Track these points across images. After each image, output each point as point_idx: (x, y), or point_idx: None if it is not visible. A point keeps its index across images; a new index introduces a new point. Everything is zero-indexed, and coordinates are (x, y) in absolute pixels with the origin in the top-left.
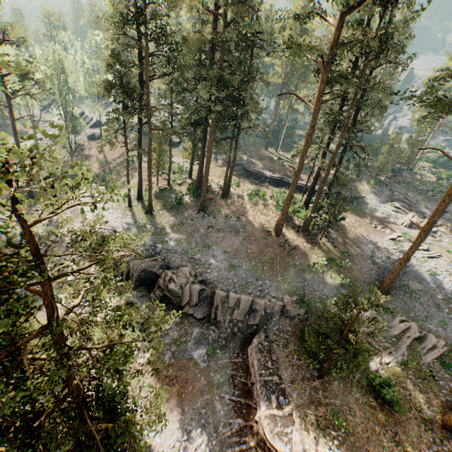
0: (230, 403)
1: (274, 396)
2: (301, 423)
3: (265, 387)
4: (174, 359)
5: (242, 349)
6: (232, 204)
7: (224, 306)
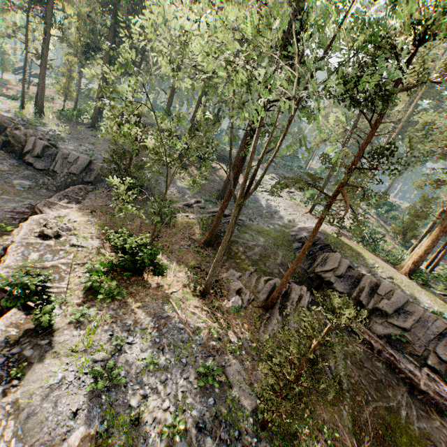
0: (27, 205)
1: (67, 200)
2: (78, 210)
3: (64, 196)
4: None
5: None
6: None
7: (65, 161)
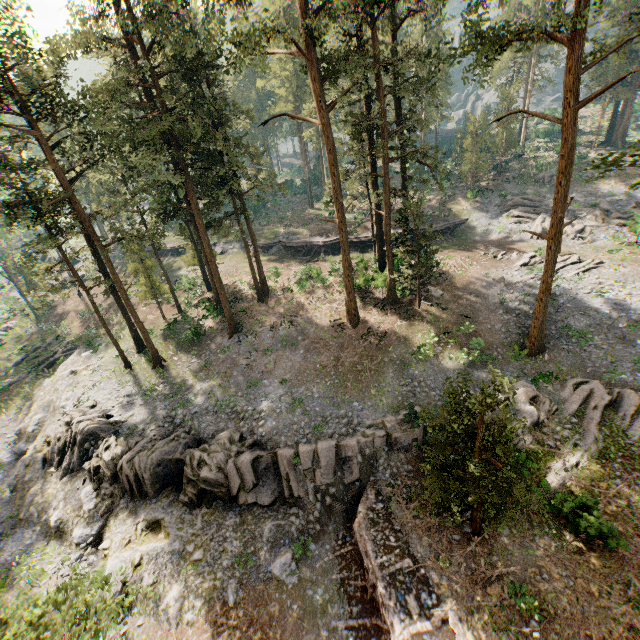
0: (349, 633)
1: (411, 597)
2: (466, 631)
3: (394, 585)
4: (243, 591)
5: (349, 527)
6: (276, 305)
7: (298, 470)
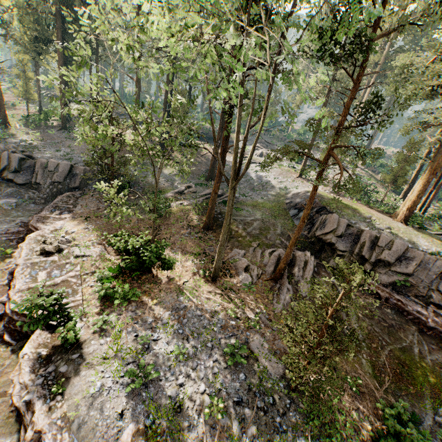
0: (20, 224)
1: (59, 211)
2: (72, 220)
3: (55, 208)
4: None
5: None
6: None
7: (46, 171)
